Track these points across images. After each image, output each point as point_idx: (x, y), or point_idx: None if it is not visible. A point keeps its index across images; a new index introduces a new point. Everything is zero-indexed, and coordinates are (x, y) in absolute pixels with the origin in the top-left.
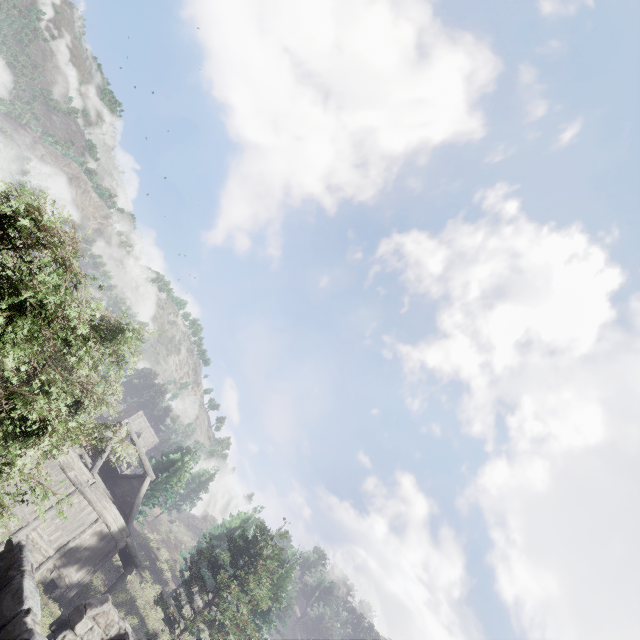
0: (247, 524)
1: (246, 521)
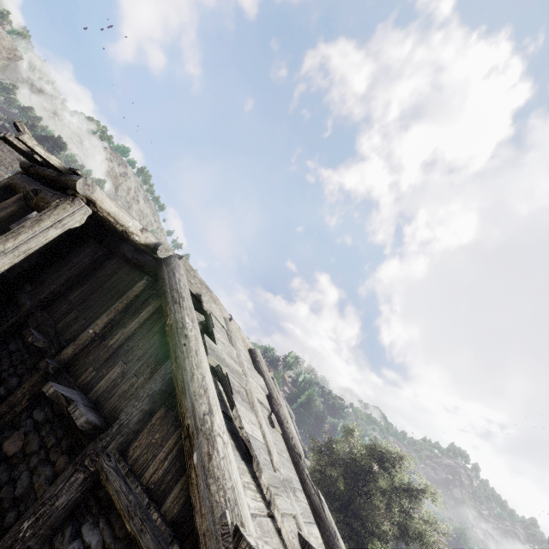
0: (311, 399)
1: (311, 398)
